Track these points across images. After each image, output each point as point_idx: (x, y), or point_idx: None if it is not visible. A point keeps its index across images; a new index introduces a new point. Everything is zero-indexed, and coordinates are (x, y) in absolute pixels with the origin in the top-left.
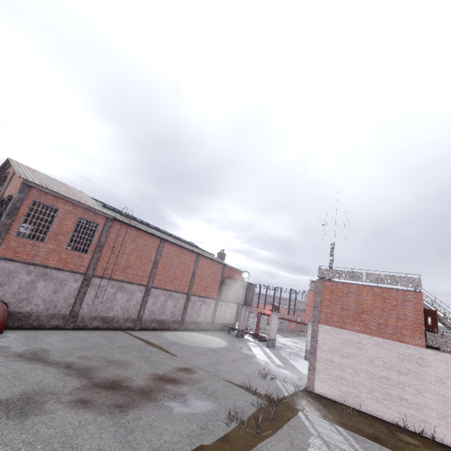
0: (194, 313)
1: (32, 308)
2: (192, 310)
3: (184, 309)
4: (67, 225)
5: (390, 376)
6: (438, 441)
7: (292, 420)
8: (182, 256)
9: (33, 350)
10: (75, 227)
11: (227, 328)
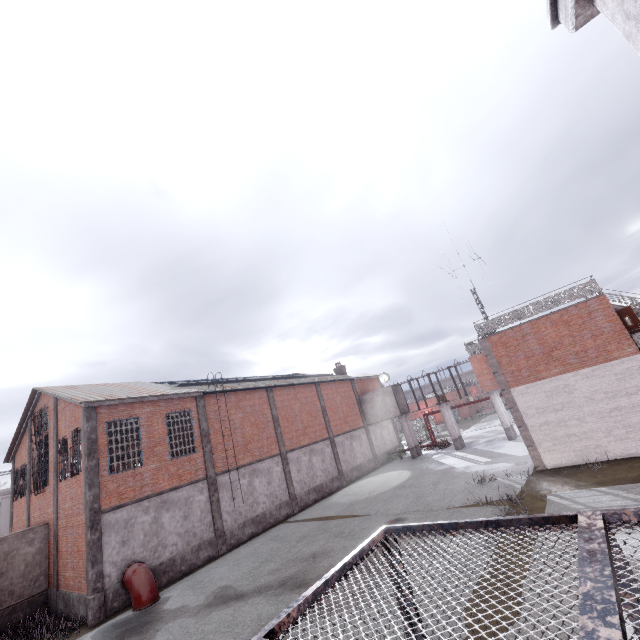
0: (349, 457)
1: (170, 551)
2: (344, 455)
3: (335, 458)
4: (157, 430)
5: (620, 404)
6: None
7: (547, 508)
8: (299, 396)
9: (214, 594)
10: (166, 428)
11: (396, 454)
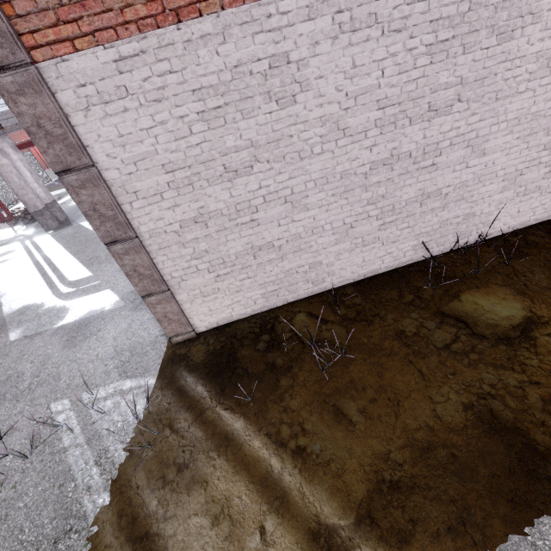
0: None
1: None
2: None
3: None
4: None
5: (401, 148)
6: (487, 239)
7: None
8: None
9: None
10: None
11: None
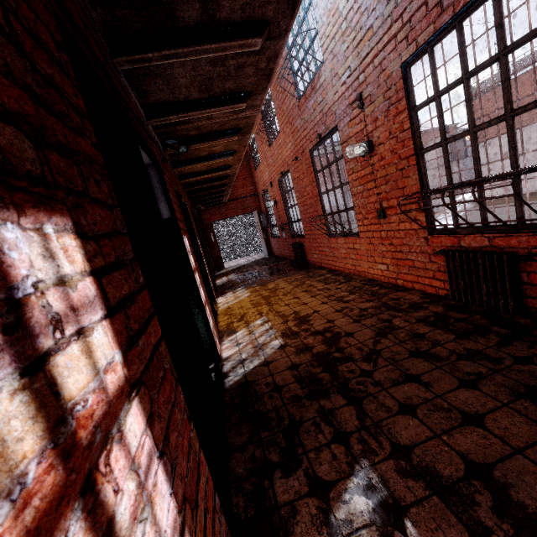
0: None
1: None
2: None
3: None
4: None
5: None
6: None
7: None
8: None
9: None
10: None
11: None
